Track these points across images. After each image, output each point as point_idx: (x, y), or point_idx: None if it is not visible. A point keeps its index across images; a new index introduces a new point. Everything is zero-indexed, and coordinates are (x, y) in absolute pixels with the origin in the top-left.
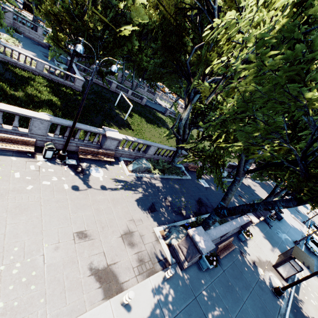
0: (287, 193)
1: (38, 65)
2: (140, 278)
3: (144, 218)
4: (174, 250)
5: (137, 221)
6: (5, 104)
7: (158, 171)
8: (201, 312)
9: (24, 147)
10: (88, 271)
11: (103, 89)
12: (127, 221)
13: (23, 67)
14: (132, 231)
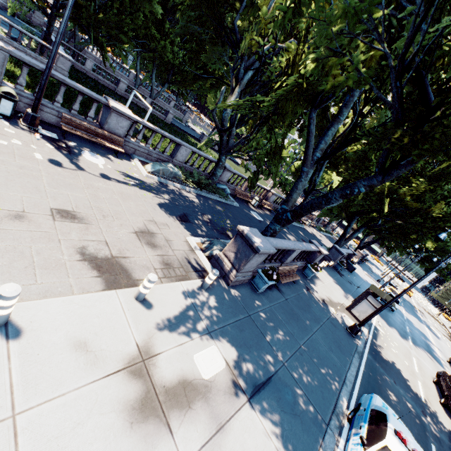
0: (360, 247)
1: None
2: (167, 282)
3: (172, 224)
4: (218, 261)
5: (161, 225)
6: None
7: (192, 183)
8: (258, 331)
9: None
10: (77, 254)
11: (104, 88)
12: (145, 221)
13: None
14: (154, 232)
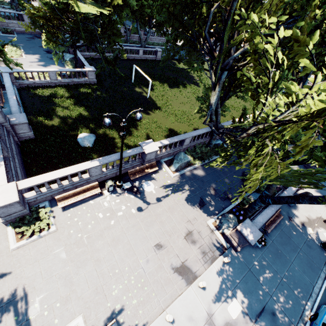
0: None
1: (51, 75)
2: (206, 265)
3: (197, 215)
4: (227, 238)
5: (193, 221)
6: (68, 167)
7: (197, 160)
8: (255, 279)
9: (93, 191)
10: (171, 270)
11: None
12: (185, 224)
13: (40, 84)
14: (191, 230)
